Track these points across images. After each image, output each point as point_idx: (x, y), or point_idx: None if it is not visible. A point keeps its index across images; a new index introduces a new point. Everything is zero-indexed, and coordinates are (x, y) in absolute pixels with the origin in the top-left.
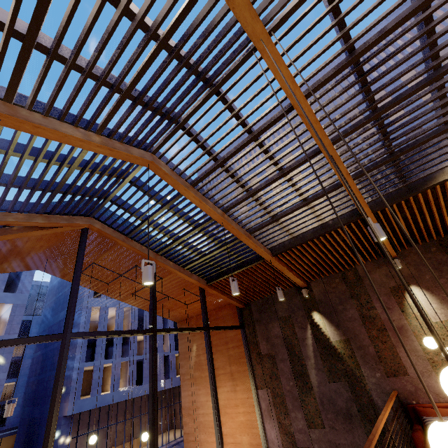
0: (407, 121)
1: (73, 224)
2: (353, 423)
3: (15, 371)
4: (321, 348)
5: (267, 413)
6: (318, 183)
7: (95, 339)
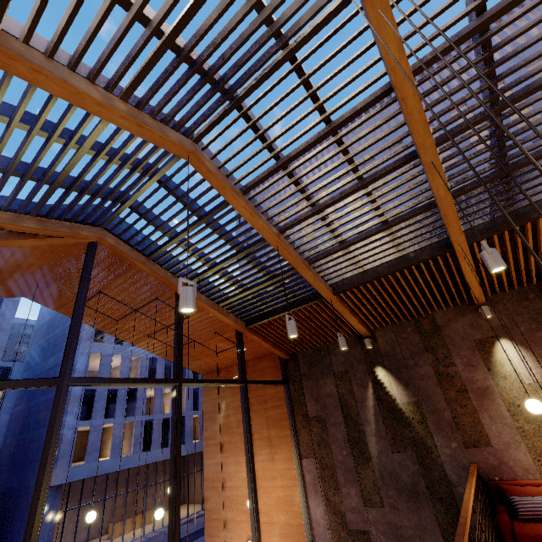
0: (533, 123)
1: (78, 234)
2: (420, 502)
3: None
4: (385, 411)
5: (313, 487)
6: (406, 201)
7: (93, 393)
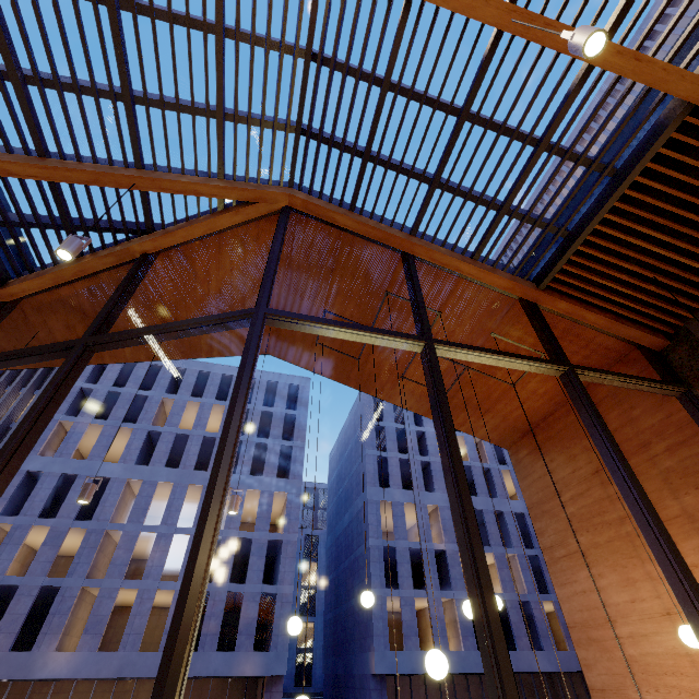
0: None
1: (265, 194)
2: None
3: (312, 609)
4: None
5: None
6: None
7: (395, 555)
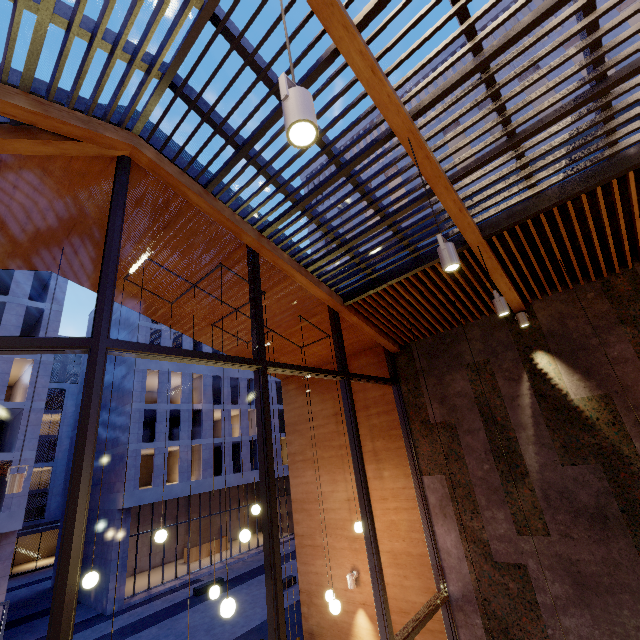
0: None
1: (99, 136)
2: (610, 530)
3: (50, 453)
4: (549, 410)
5: (439, 510)
6: None
7: (154, 414)
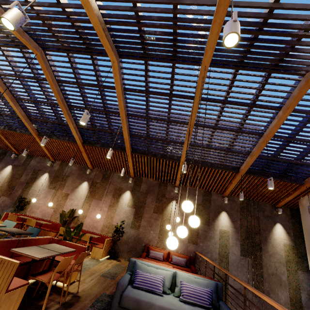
0: None
1: None
2: None
3: None
4: None
5: None
6: None
7: None
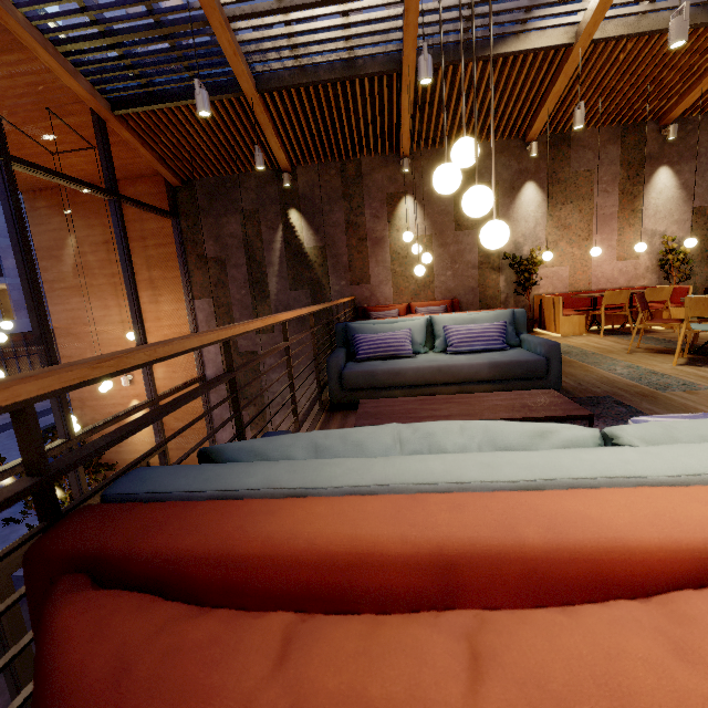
0: None
1: None
2: (305, 326)
3: None
4: (291, 254)
5: (206, 324)
6: None
7: None
